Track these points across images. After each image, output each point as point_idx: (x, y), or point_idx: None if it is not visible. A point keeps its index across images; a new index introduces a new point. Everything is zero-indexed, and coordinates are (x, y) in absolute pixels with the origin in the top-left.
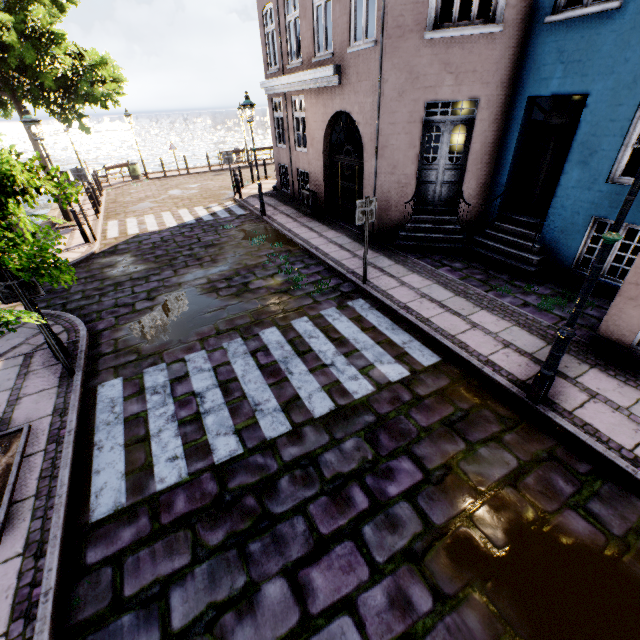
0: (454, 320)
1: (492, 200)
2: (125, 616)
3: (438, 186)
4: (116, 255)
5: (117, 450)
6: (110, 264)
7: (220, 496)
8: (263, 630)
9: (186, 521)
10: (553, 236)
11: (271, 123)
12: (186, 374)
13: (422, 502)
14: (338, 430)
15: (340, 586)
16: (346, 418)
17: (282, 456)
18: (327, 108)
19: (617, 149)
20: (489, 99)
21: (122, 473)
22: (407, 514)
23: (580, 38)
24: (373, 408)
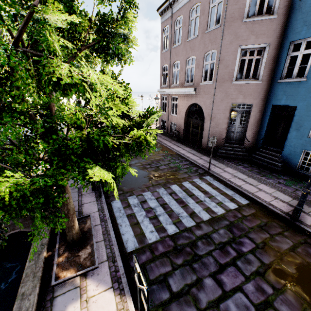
0: (251, 187)
1: (259, 140)
2: (153, 286)
3: (235, 133)
4: None
5: (128, 227)
6: None
7: (175, 246)
8: (209, 295)
9: (165, 254)
10: (286, 156)
11: (160, 104)
12: (145, 200)
13: (258, 255)
14: (215, 226)
15: (234, 282)
16: (217, 221)
17: (195, 234)
18: (188, 101)
19: (310, 126)
20: (256, 104)
21: (133, 235)
22: (253, 258)
23: (292, 88)
24: (227, 218)
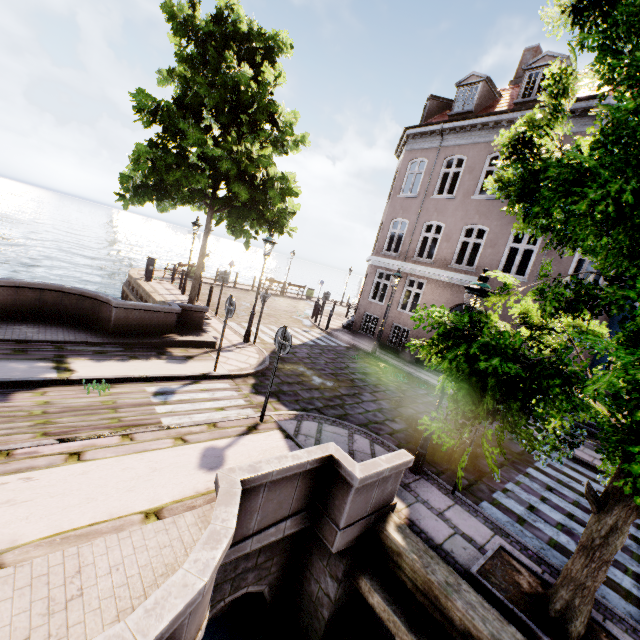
0: None
1: None
2: None
3: None
4: (290, 363)
5: None
6: (299, 372)
7: None
8: None
9: None
10: None
11: (368, 283)
12: (530, 504)
13: None
14: None
15: None
16: None
17: None
18: (455, 297)
19: None
20: None
21: (622, 599)
22: None
23: None
24: None
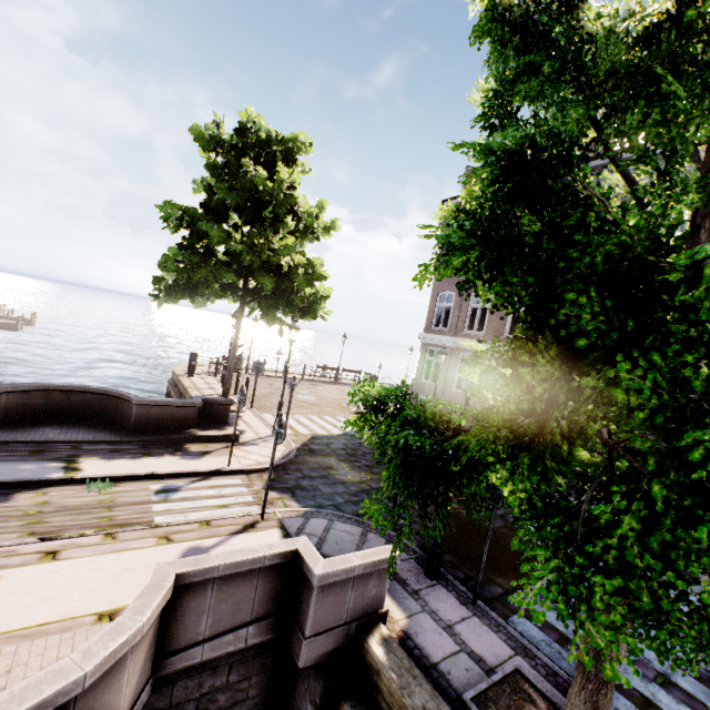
0: None
1: None
2: None
3: None
4: (320, 455)
5: None
6: (327, 465)
7: None
8: None
9: None
10: None
11: (419, 362)
12: None
13: None
14: None
15: None
16: None
17: None
18: None
19: None
20: None
21: None
22: None
23: None
24: None
